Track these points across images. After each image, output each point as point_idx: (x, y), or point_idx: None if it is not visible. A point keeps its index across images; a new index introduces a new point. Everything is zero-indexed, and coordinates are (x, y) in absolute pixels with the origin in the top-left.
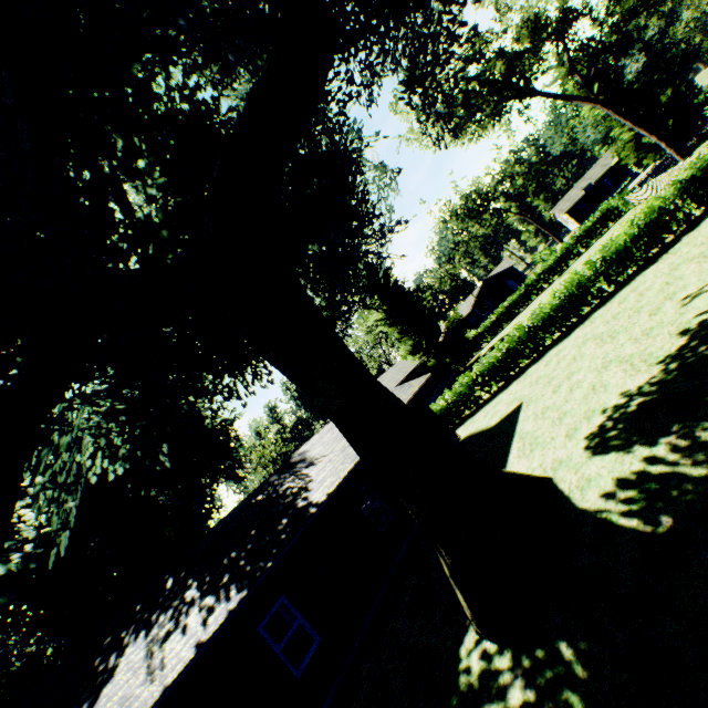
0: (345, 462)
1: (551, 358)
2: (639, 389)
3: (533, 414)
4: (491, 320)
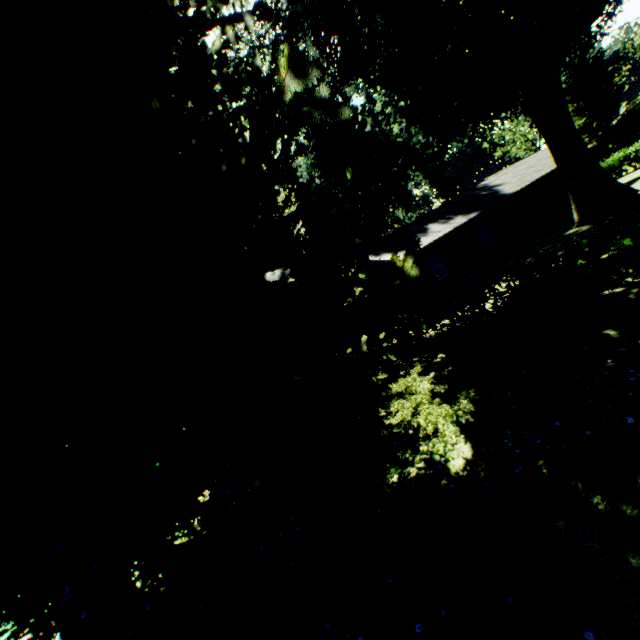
0: (523, 183)
1: None
2: None
3: None
4: None
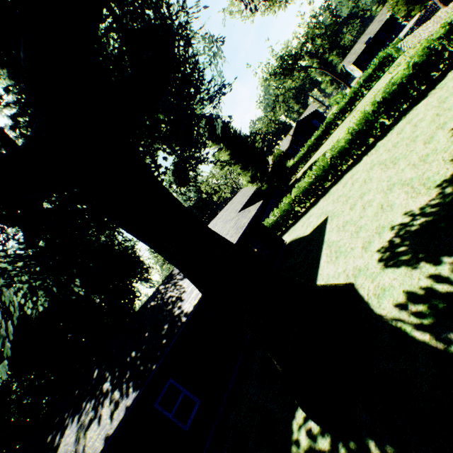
0: None
1: (347, 181)
2: (421, 210)
3: (336, 227)
4: (303, 151)
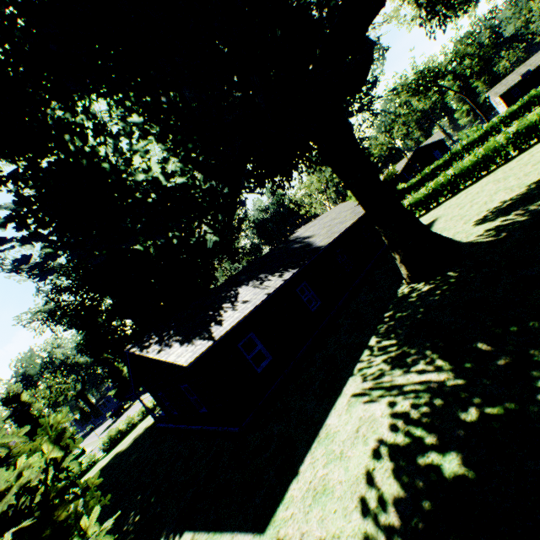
0: (333, 234)
1: (461, 195)
2: (510, 199)
3: (444, 220)
4: (417, 178)
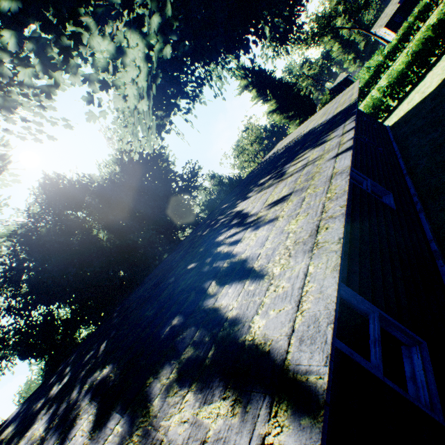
0: (342, 103)
1: None
2: None
3: None
4: None
